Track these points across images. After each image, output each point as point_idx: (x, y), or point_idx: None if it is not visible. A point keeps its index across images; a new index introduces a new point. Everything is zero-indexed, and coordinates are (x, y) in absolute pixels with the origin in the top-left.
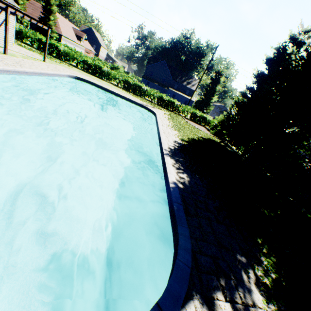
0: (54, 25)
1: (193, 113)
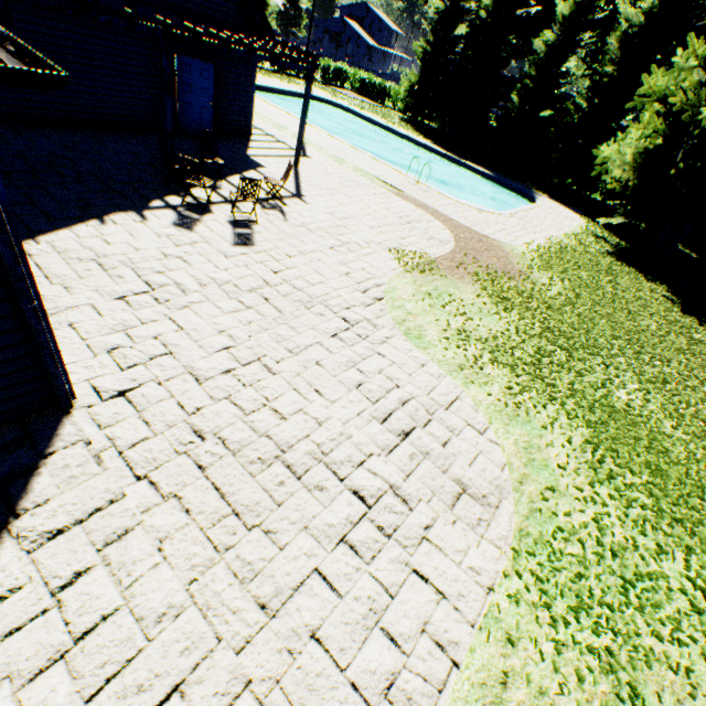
0: None
1: (325, 69)
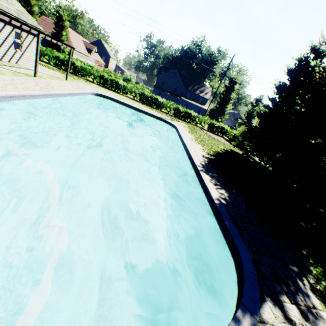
0: (66, 40)
1: (210, 124)
